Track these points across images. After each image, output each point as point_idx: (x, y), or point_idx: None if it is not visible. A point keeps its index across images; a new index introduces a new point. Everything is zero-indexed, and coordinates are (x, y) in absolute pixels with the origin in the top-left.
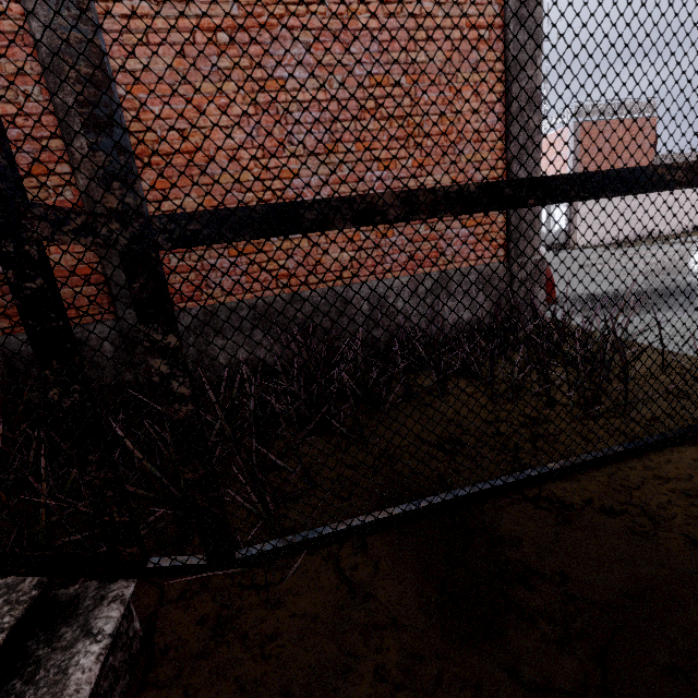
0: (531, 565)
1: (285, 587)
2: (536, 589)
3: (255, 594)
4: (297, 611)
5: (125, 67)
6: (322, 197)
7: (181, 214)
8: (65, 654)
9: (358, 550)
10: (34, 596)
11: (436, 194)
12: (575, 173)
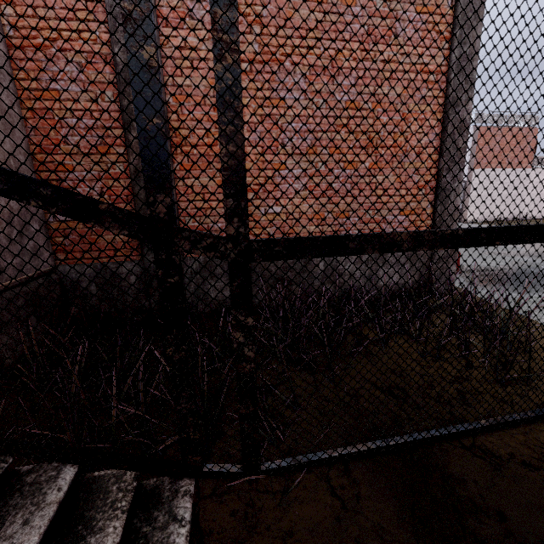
0: (477, 501)
1: (291, 493)
2: (483, 521)
3: (270, 496)
4: (304, 514)
5: (174, 82)
6: (362, 234)
7: (271, 240)
8: (164, 533)
9: (342, 471)
10: (135, 486)
11: (436, 235)
12: (529, 226)
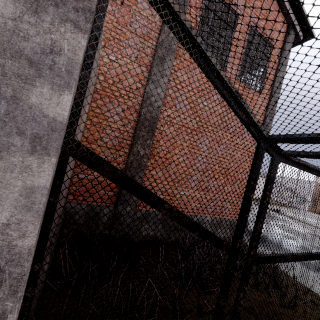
0: None
1: None
2: None
3: None
4: None
5: (160, 128)
6: (281, 255)
7: (260, 256)
8: None
9: None
10: None
11: (296, 256)
12: (315, 254)
